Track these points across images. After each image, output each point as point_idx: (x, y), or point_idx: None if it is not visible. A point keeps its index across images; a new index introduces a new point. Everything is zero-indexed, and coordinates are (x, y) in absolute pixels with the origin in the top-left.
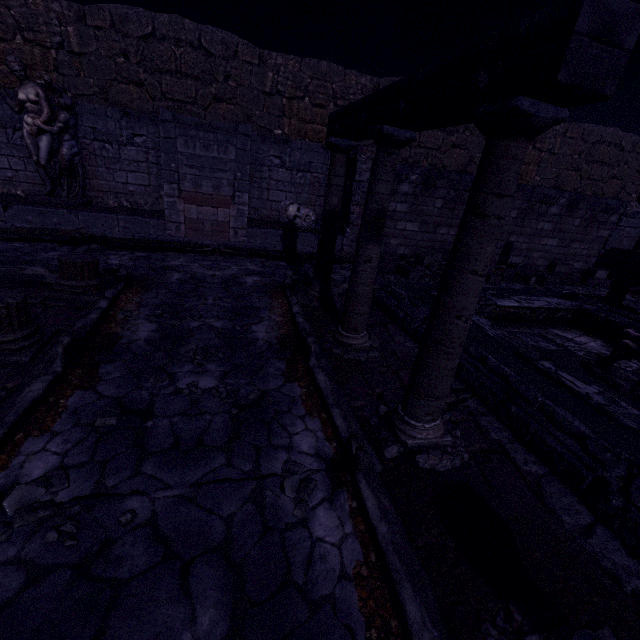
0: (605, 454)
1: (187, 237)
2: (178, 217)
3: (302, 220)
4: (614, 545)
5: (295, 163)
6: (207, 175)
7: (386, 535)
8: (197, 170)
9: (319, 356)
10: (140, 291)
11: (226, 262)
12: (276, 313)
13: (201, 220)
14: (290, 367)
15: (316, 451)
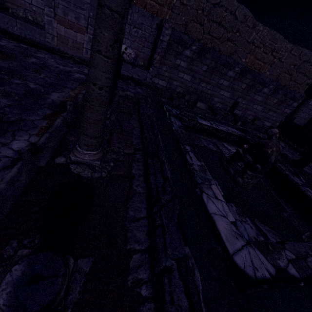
0: (168, 188)
1: (58, 46)
2: (53, 31)
3: (127, 55)
4: (143, 229)
5: (133, 21)
6: (72, 8)
7: (0, 189)
8: (66, 3)
9: (69, 112)
10: (0, 58)
11: (73, 65)
12: (74, 92)
13: (67, 37)
14: (52, 114)
15: (20, 150)
